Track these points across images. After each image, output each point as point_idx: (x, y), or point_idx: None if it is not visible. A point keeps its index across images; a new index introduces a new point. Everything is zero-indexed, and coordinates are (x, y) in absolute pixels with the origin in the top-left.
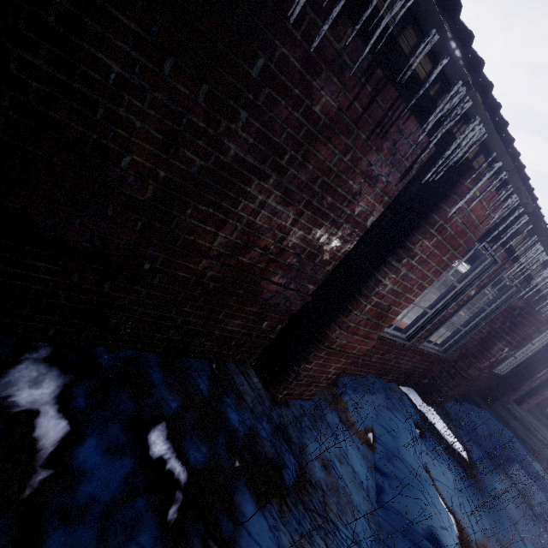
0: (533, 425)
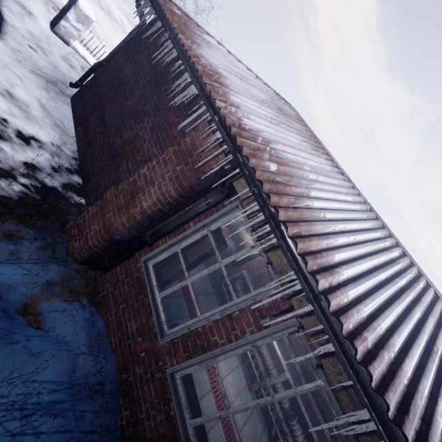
0: None
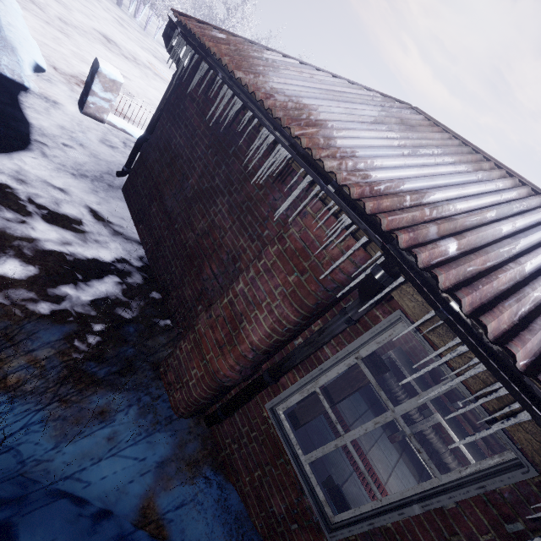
0: None
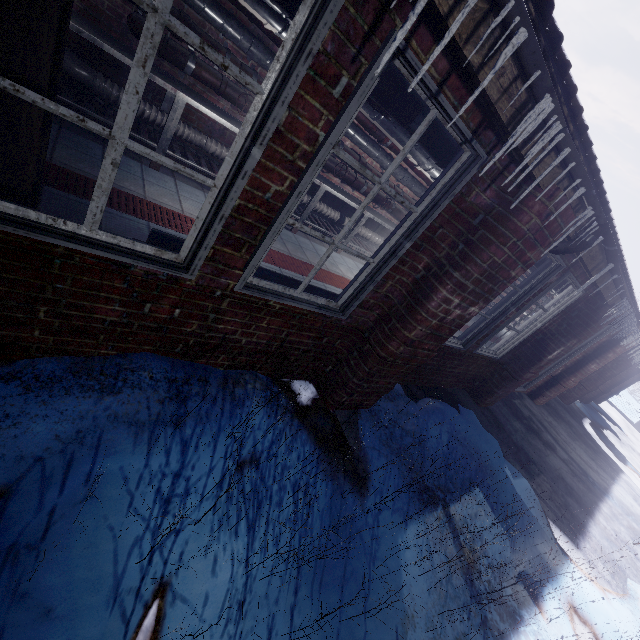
0: (544, 425)
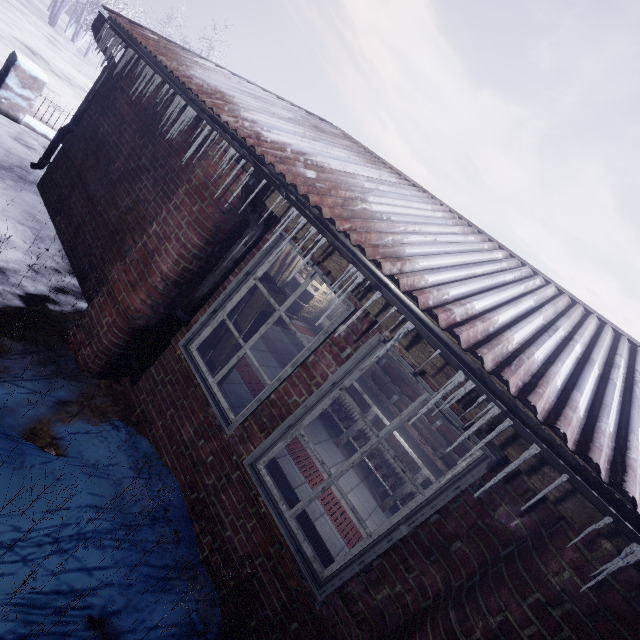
0: None
